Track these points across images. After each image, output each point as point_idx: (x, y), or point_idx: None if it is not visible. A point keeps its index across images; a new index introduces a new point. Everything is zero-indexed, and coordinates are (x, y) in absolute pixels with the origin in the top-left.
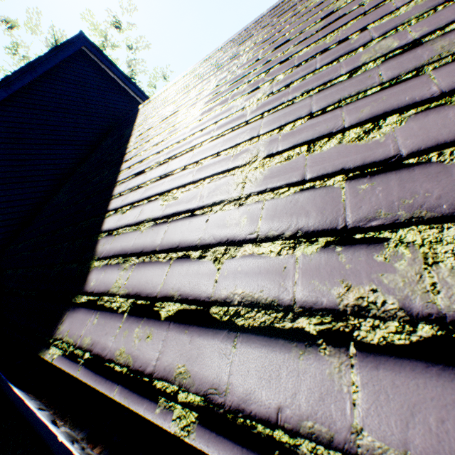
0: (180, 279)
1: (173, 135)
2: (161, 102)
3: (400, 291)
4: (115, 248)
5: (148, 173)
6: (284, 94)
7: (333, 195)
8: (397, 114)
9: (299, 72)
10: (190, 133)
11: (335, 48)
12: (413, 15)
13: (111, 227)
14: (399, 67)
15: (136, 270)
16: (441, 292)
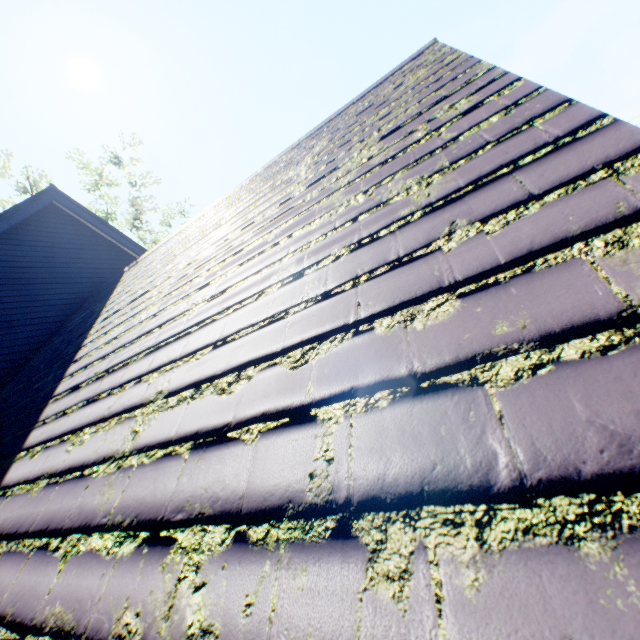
0: (25, 586)
1: (127, 331)
2: (144, 268)
3: (151, 616)
4: None
5: (83, 390)
6: (216, 303)
7: (176, 469)
8: (254, 366)
9: (238, 274)
10: (139, 333)
11: (268, 252)
12: (316, 234)
13: (11, 480)
14: (281, 301)
15: None
16: (170, 618)
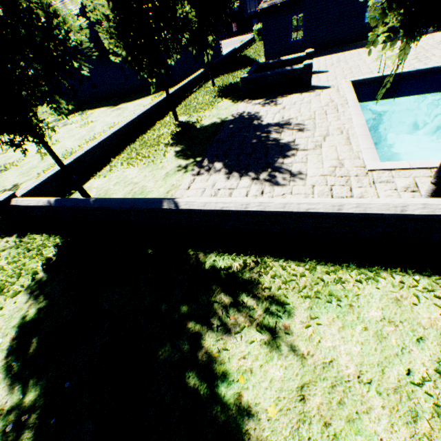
0: None
1: None
2: None
3: None
4: None
5: None
6: None
7: None
8: None
9: None
10: None
11: None
12: None
13: None
14: None
15: None
16: None
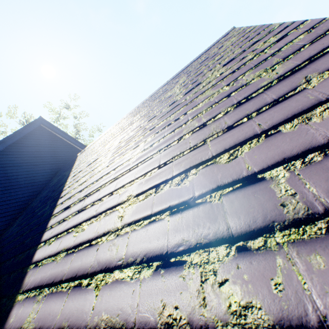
0: (71, 308)
1: (91, 177)
2: (90, 151)
3: (189, 307)
4: (36, 279)
5: (72, 207)
6: (149, 151)
7: (163, 226)
8: (195, 168)
9: (157, 136)
10: (101, 176)
11: (173, 123)
12: (204, 108)
13: (39, 258)
14: (197, 138)
15: (45, 301)
16: (207, 305)
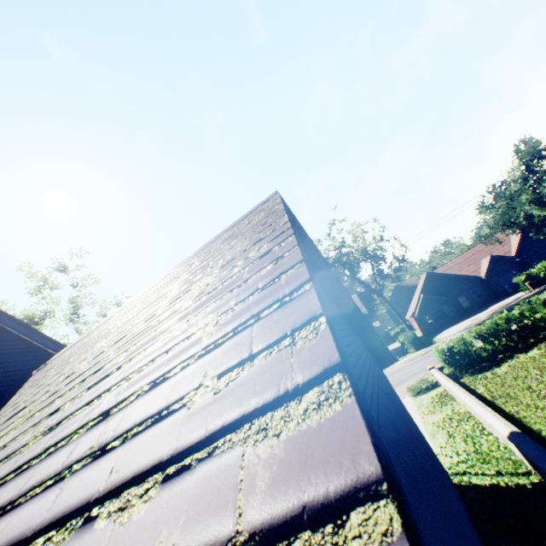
0: None
1: None
2: (45, 373)
3: None
4: None
5: None
6: (46, 439)
7: None
8: None
9: (81, 400)
10: None
11: (110, 376)
12: (143, 362)
13: None
14: (78, 450)
15: None
16: None
